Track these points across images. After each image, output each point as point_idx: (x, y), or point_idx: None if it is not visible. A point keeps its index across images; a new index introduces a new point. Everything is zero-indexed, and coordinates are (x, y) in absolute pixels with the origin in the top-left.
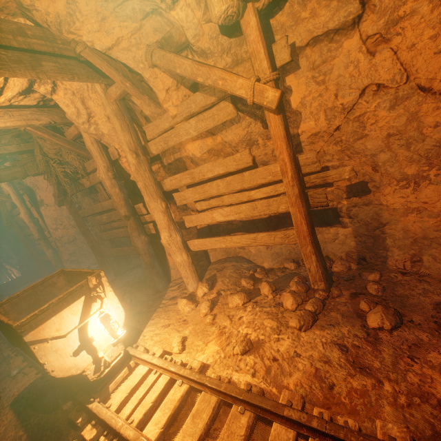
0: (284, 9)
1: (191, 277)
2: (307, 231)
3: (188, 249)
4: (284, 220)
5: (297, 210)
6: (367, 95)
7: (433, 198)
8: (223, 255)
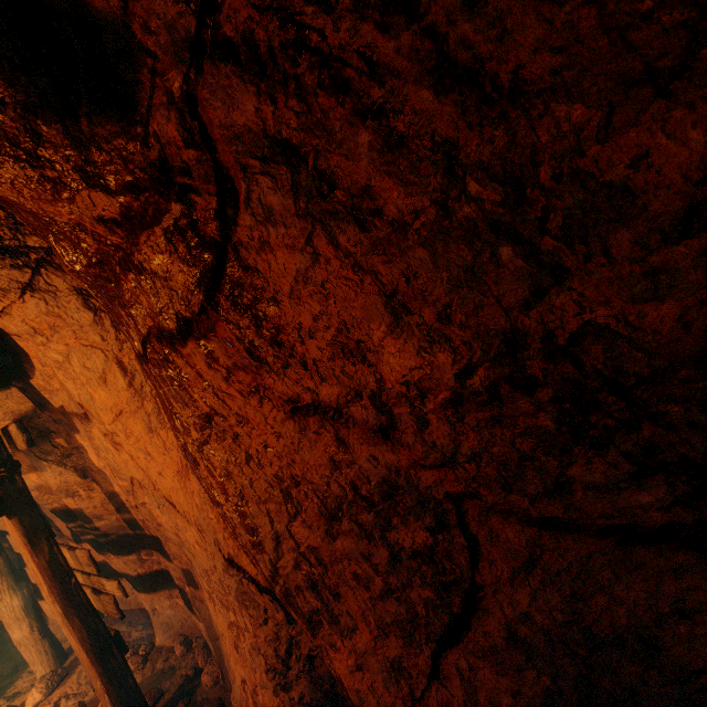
0: (37, 375)
1: (39, 662)
2: (90, 660)
3: (43, 611)
4: (163, 580)
5: (69, 632)
6: (137, 486)
7: (225, 631)
8: (121, 607)
